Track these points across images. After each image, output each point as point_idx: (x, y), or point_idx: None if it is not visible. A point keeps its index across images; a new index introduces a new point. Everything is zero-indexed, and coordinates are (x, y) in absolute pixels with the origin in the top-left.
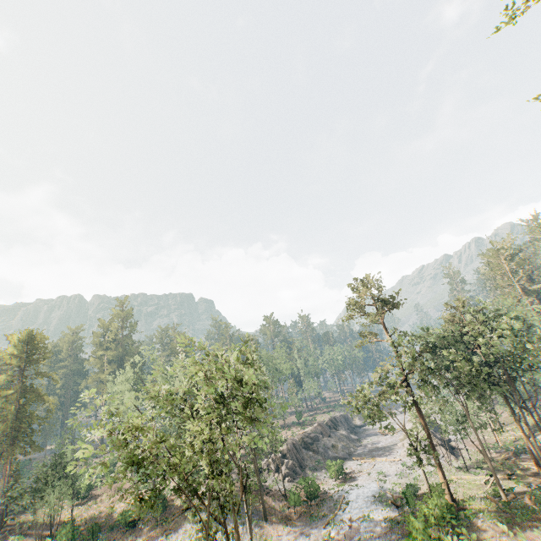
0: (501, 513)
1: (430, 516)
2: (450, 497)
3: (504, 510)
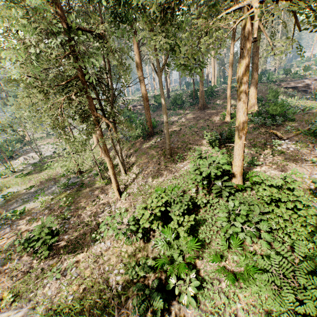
0: (42, 138)
1: (12, 142)
2: (29, 139)
3: (46, 138)
